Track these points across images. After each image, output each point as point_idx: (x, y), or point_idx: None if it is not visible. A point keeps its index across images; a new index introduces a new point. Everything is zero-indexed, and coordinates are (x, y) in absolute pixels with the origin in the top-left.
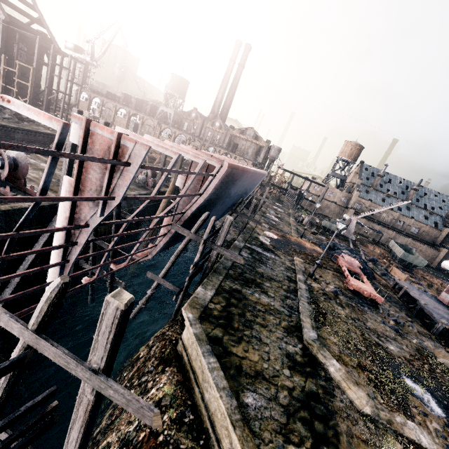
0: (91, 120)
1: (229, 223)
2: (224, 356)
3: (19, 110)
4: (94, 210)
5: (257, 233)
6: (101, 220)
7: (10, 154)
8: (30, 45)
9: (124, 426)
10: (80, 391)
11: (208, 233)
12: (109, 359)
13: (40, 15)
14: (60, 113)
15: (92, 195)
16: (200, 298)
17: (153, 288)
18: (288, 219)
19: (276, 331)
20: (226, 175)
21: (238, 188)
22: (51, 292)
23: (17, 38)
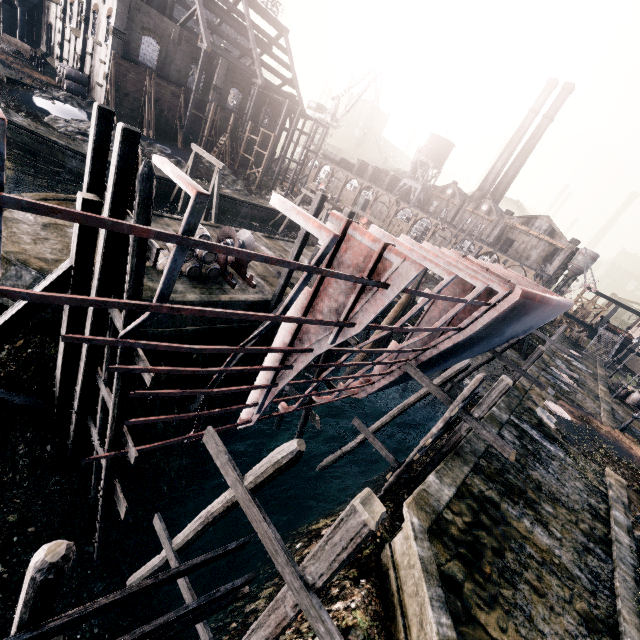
0: (352, 221)
1: (503, 388)
2: (464, 622)
3: (288, 213)
4: (324, 332)
5: (533, 402)
6: (329, 348)
7: (240, 237)
8: (276, 110)
9: (290, 632)
10: (279, 594)
11: (466, 396)
12: (329, 580)
13: (294, 76)
14: (288, 185)
15: (327, 314)
16: (432, 495)
17: (357, 443)
18: (594, 387)
19: (563, 615)
20: (513, 307)
21: (521, 325)
22: (283, 457)
23: (267, 103)
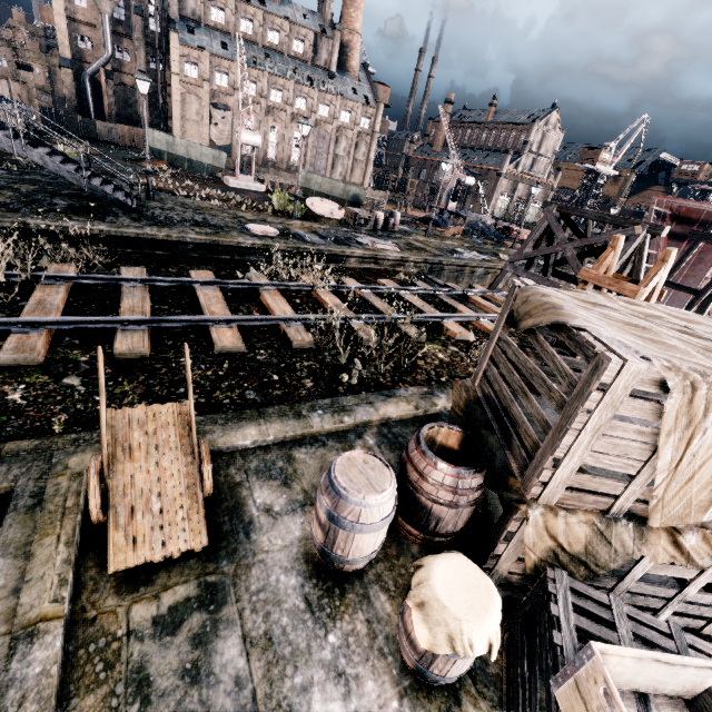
0: None
1: None
2: None
3: None
4: None
5: None
6: None
7: None
8: None
9: None
10: None
11: None
12: None
13: None
14: None
15: None
16: None
17: None
18: (446, 244)
19: None
20: None
21: None
22: None
23: None
